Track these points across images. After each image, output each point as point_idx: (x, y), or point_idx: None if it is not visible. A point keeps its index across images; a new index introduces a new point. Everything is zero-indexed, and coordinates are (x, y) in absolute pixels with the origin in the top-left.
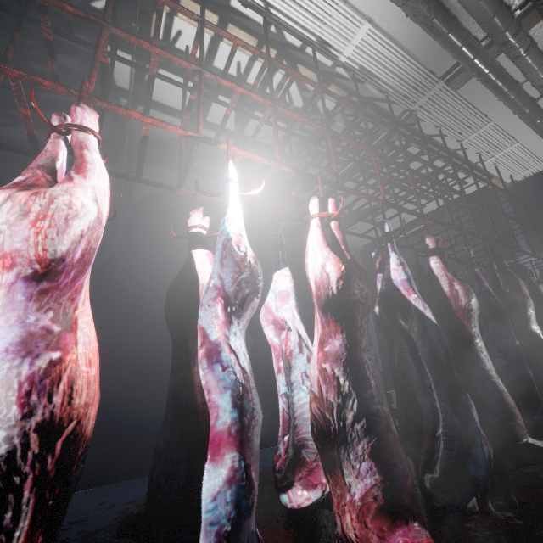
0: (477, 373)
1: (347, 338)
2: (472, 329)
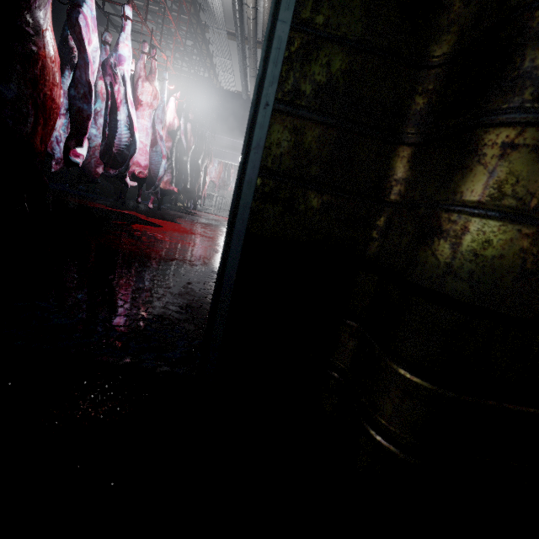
0: (185, 167)
1: (173, 144)
2: (189, 154)
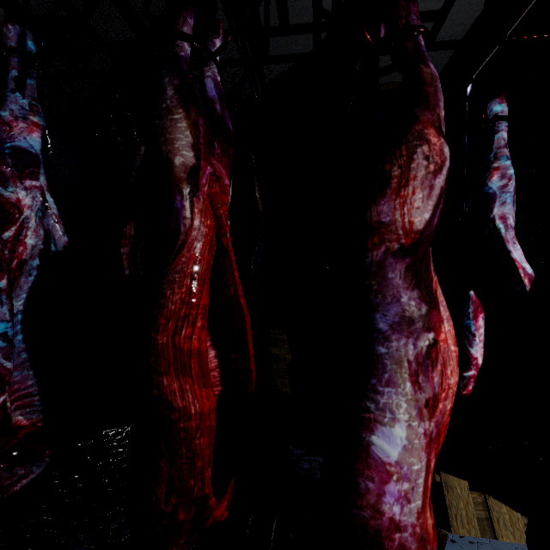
0: None
1: None
2: None
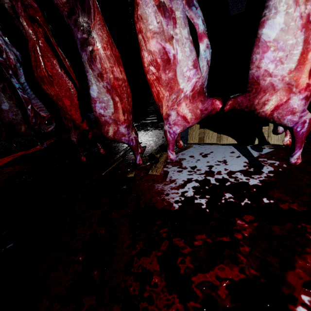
0: None
1: None
2: None
